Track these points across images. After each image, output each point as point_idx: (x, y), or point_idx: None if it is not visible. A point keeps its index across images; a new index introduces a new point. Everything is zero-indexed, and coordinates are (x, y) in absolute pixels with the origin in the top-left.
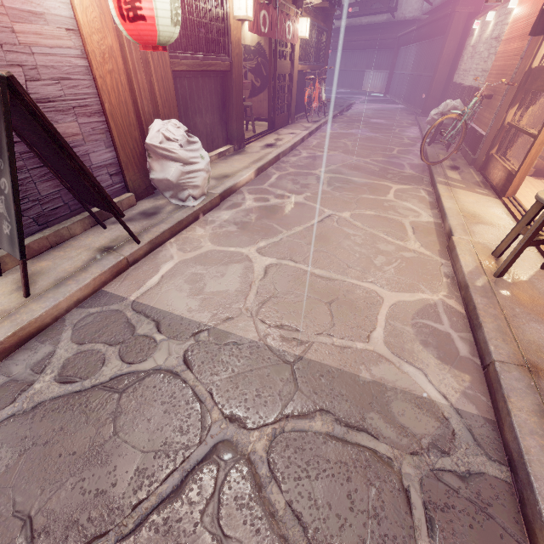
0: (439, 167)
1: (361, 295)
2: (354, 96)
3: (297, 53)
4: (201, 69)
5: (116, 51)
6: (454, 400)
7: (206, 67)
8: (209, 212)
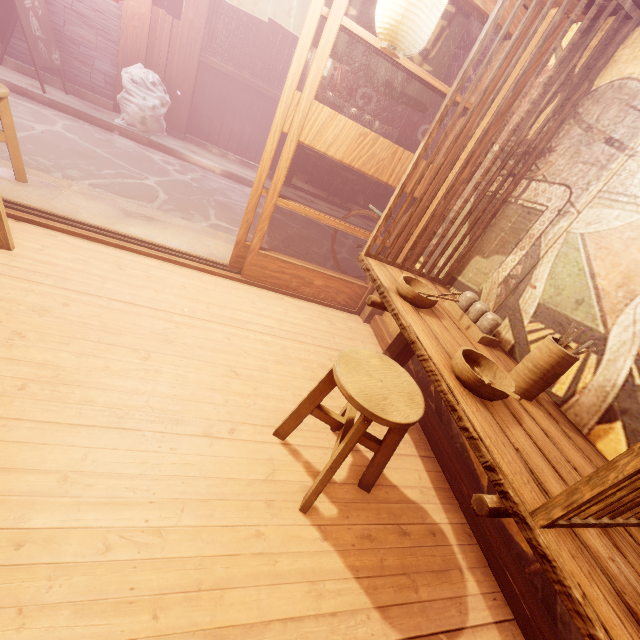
0: None
1: None
2: None
3: None
4: (246, 82)
5: (146, 19)
6: None
7: (255, 86)
8: (130, 139)
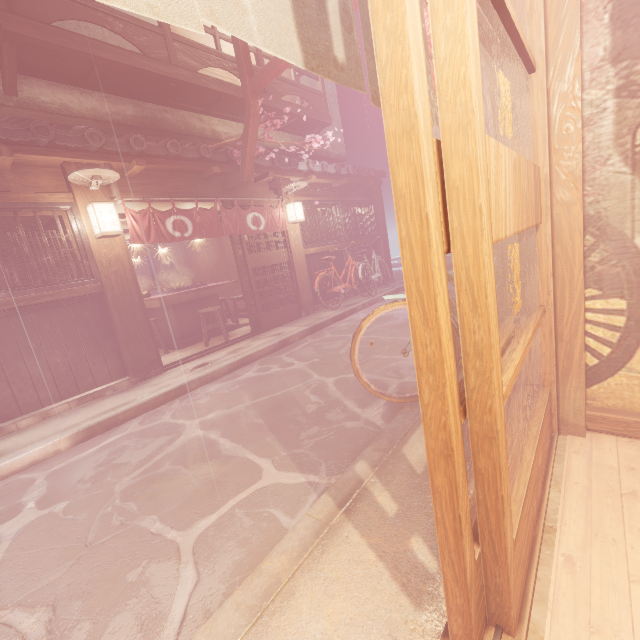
0: (415, 411)
1: None
2: None
3: (298, 237)
4: (9, 307)
5: None
6: None
7: (29, 301)
8: None
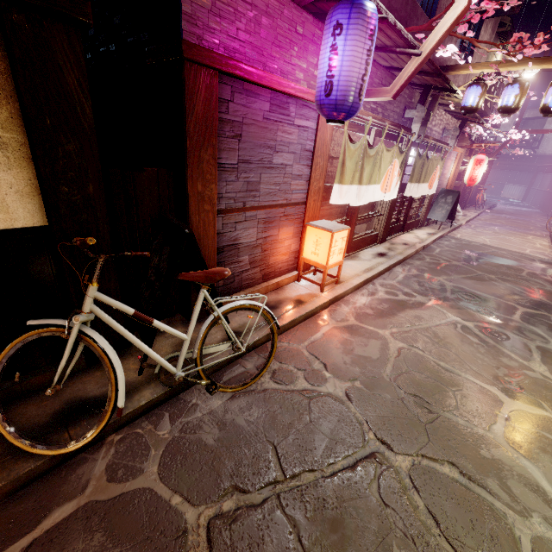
0: None
1: (521, 248)
2: (493, 199)
3: None
4: (455, 186)
5: (450, 183)
6: (546, 258)
7: (456, 185)
8: (457, 229)
